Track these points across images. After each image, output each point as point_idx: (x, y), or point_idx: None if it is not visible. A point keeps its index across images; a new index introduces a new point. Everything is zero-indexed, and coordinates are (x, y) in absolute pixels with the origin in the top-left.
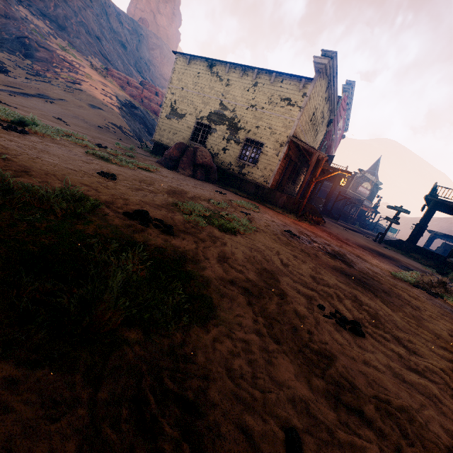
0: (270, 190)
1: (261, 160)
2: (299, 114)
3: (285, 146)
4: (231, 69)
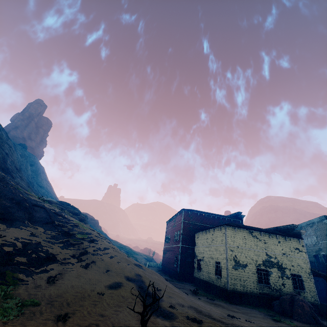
0: (320, 305)
1: (305, 286)
2: (307, 255)
3: (311, 274)
4: (263, 234)
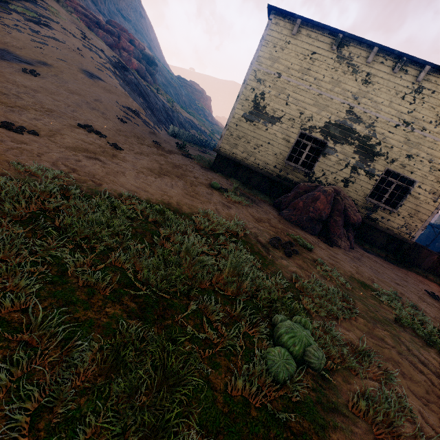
0: (413, 245)
1: (406, 204)
2: None
3: None
4: (377, 57)
